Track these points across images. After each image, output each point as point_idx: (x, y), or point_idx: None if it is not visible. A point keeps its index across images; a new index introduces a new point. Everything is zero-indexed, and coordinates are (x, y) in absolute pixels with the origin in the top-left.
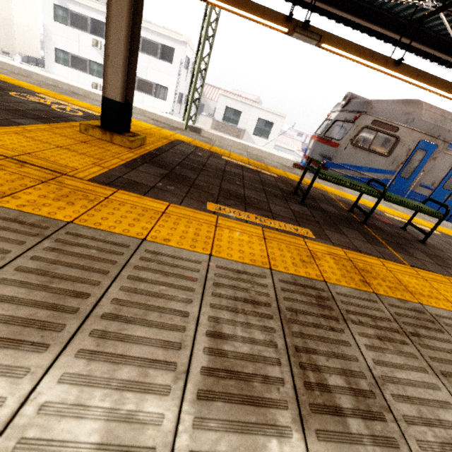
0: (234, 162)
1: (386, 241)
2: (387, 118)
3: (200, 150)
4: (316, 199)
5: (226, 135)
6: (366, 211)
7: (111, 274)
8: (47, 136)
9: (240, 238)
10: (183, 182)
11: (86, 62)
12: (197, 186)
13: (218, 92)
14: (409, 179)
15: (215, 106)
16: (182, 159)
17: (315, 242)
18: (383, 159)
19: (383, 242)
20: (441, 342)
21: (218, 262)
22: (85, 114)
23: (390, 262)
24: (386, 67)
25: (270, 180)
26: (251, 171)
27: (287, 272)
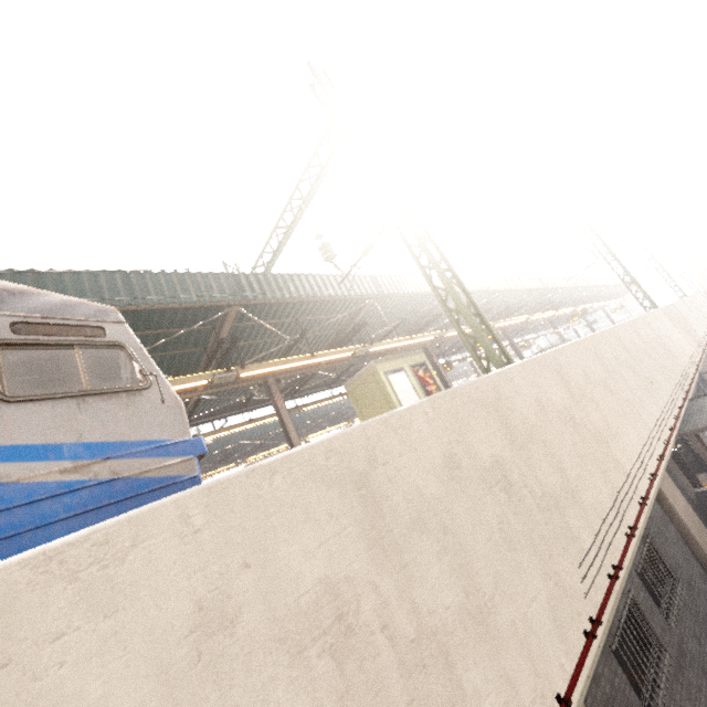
0: None
1: None
2: None
3: None
4: None
5: None
6: None
7: None
8: None
9: None
10: None
11: None
12: None
13: None
14: None
15: None
16: None
17: None
18: None
19: None
20: None
21: None
22: None
23: None
24: None
25: None
26: None
27: None
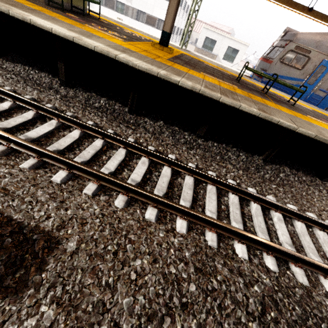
0: (210, 66)
1: (271, 99)
2: (305, 44)
3: (194, 59)
4: (246, 84)
5: (204, 56)
6: (273, 94)
7: (184, 74)
8: (145, 46)
9: (211, 80)
10: (191, 66)
11: (114, 2)
12: (196, 68)
13: (200, 25)
14: (313, 85)
15: (196, 37)
16: (188, 60)
17: (237, 88)
18: (297, 71)
19: (269, 98)
20: (264, 107)
21: (205, 80)
22: (144, 38)
23: (266, 100)
24: (303, 12)
25: (226, 74)
26: (218, 70)
27: (224, 87)
